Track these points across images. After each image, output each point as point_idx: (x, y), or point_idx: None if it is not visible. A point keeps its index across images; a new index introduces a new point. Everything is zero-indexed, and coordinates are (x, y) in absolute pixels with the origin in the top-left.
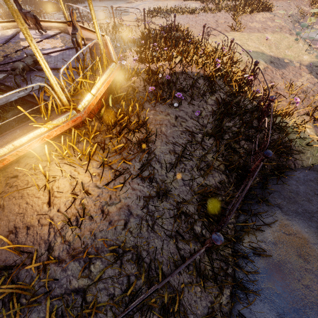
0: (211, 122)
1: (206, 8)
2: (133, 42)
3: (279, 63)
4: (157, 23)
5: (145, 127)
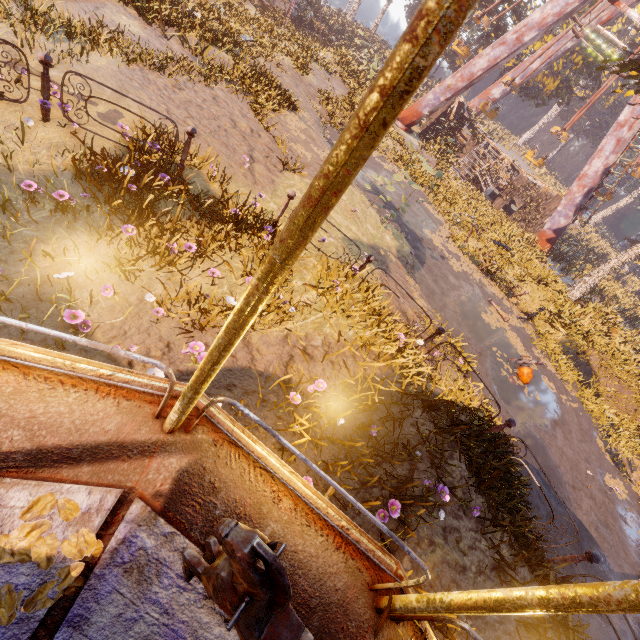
0: (479, 504)
1: (183, 62)
2: (56, 207)
3: (381, 260)
4: (70, 88)
5: (442, 636)
